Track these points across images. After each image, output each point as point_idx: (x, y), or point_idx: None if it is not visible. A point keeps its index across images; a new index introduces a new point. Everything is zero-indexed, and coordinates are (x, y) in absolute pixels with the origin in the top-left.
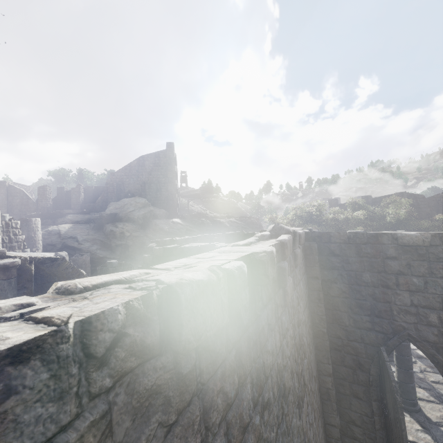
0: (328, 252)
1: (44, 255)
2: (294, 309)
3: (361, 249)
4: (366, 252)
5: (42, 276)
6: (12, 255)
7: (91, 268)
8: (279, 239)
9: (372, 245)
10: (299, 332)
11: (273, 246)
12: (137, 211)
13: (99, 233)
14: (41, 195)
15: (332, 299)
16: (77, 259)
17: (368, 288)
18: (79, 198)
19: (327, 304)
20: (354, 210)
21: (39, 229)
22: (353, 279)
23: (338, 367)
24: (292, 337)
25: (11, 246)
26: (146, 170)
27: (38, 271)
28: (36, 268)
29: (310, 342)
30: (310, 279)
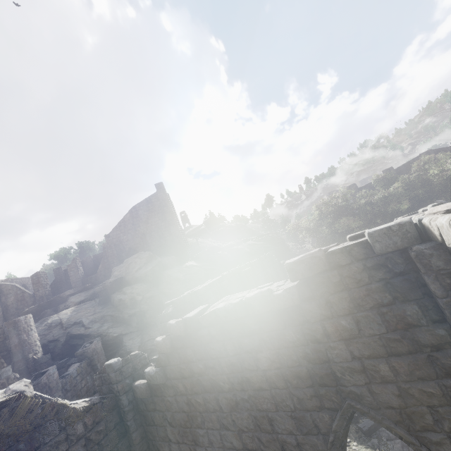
0: None
1: None
2: None
3: None
4: None
5: None
6: None
7: (106, 354)
8: None
9: None
10: None
11: None
12: (143, 267)
13: (107, 307)
14: (36, 284)
15: None
16: (85, 350)
17: None
18: (78, 273)
19: None
20: (385, 186)
21: (33, 327)
22: None
23: None
24: None
25: None
26: (142, 220)
27: None
28: None
29: None
30: None
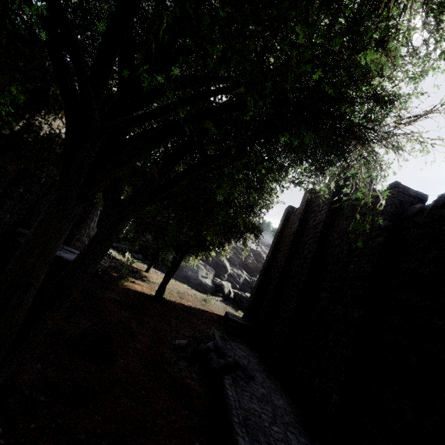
0: None
1: None
2: None
3: None
4: None
5: None
6: None
7: None
8: None
9: None
10: None
11: None
12: None
13: None
14: None
15: None
16: None
17: None
18: None
19: None
20: None
21: None
22: None
23: None
24: None
25: None
26: None
27: None
28: None
29: None
30: None
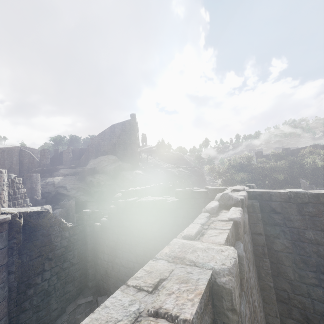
0: (269, 209)
1: (32, 209)
2: (247, 282)
3: (302, 208)
4: (308, 211)
5: (30, 227)
6: (6, 212)
7: (76, 209)
8: (231, 217)
9: (314, 204)
10: (252, 302)
11: (228, 233)
12: (109, 165)
13: (82, 183)
14: (42, 156)
15: (276, 253)
16: (65, 203)
17: (312, 245)
18: (69, 157)
19: (271, 257)
20: (277, 160)
21: (39, 181)
22: (296, 236)
23: (285, 319)
24: (249, 318)
25: (15, 197)
26: (116, 135)
27: (26, 223)
28: (25, 220)
29: (259, 299)
30: (254, 235)
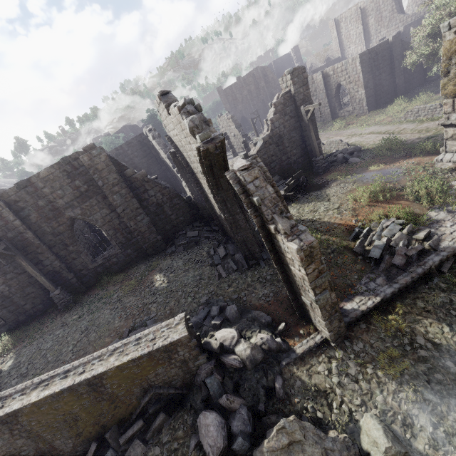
0: None
1: None
2: None
3: None
4: None
5: None
6: None
7: None
8: None
9: None
10: None
11: None
12: None
13: None
14: None
15: None
16: None
17: None
18: None
19: None
20: None
21: None
22: None
23: None
24: None
25: None
26: None
27: None
28: None
29: None
30: None
